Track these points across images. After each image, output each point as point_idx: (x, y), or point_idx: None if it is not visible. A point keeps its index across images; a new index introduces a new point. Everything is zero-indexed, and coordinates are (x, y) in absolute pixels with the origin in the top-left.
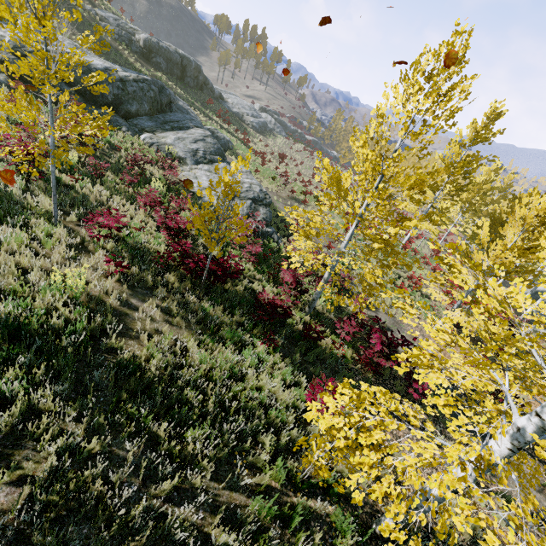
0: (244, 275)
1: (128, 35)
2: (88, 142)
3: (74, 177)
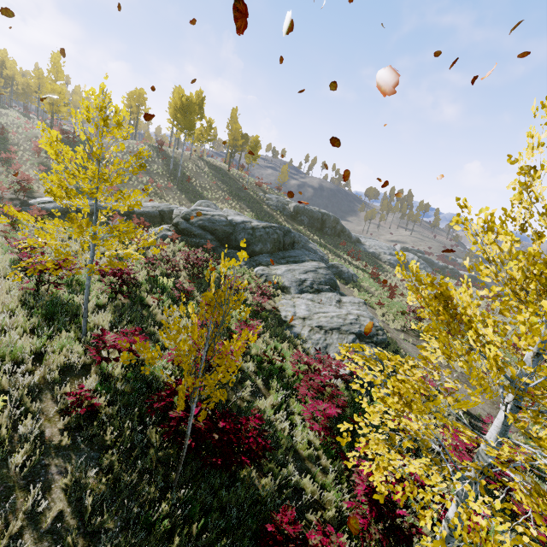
0: (298, 454)
1: (283, 205)
2: (125, 256)
3: (157, 298)
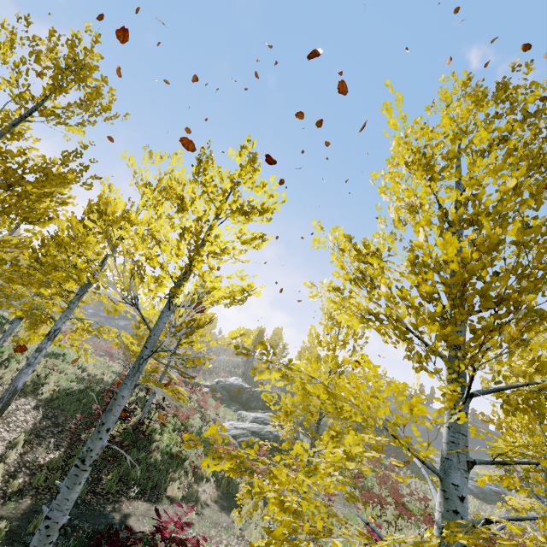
0: (150, 418)
1: None
2: None
3: None
